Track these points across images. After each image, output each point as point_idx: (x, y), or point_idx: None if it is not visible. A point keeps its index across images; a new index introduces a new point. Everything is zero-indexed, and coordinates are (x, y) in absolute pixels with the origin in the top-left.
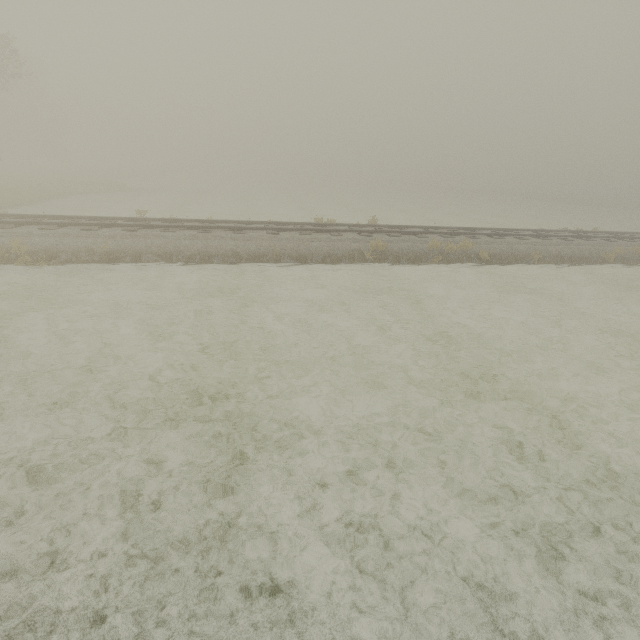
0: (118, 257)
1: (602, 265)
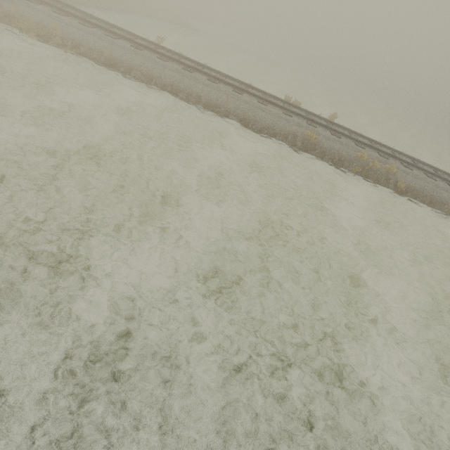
0: (116, 64)
1: None
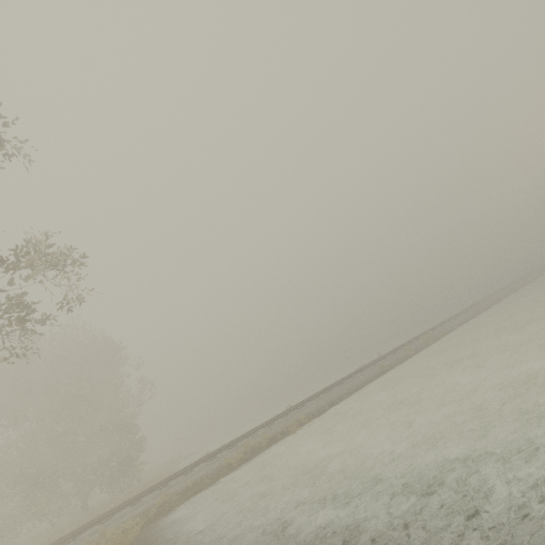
0: (334, 402)
1: (475, 317)
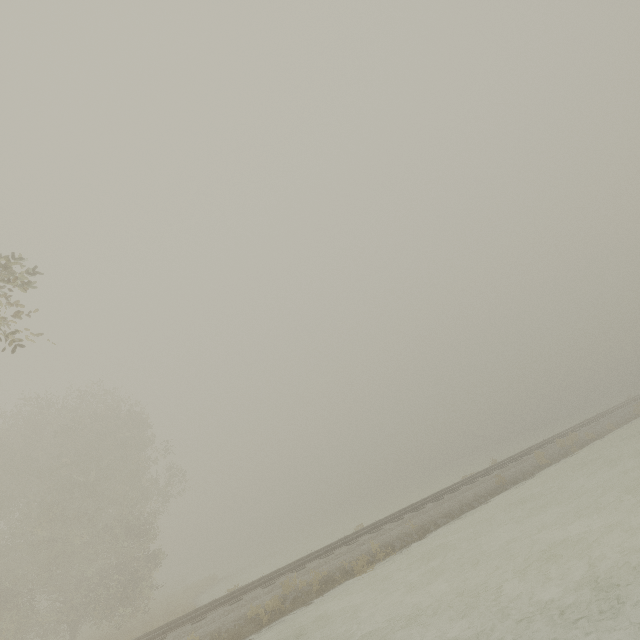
0: (425, 529)
1: None
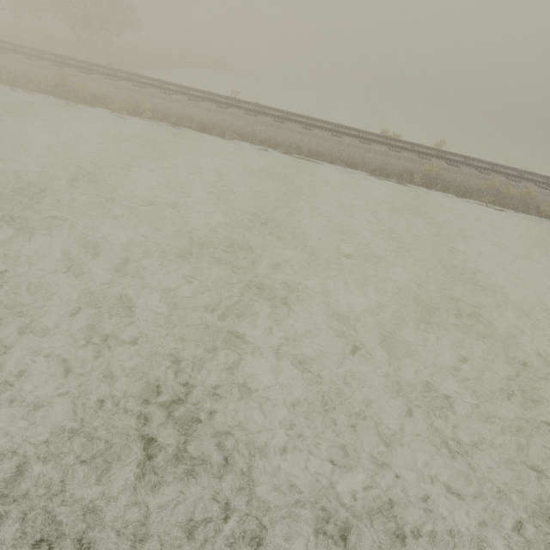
0: (209, 128)
1: None
